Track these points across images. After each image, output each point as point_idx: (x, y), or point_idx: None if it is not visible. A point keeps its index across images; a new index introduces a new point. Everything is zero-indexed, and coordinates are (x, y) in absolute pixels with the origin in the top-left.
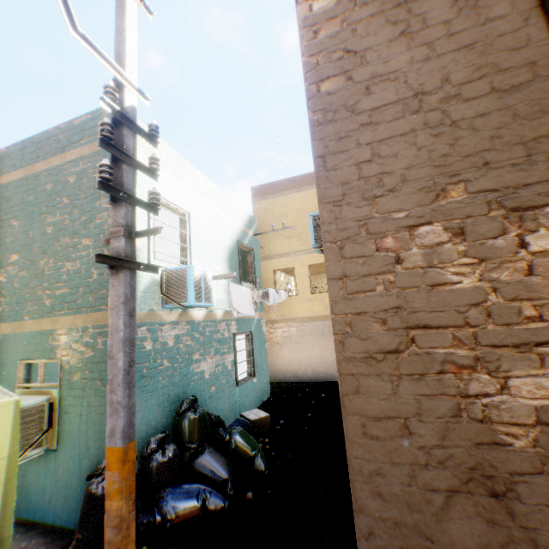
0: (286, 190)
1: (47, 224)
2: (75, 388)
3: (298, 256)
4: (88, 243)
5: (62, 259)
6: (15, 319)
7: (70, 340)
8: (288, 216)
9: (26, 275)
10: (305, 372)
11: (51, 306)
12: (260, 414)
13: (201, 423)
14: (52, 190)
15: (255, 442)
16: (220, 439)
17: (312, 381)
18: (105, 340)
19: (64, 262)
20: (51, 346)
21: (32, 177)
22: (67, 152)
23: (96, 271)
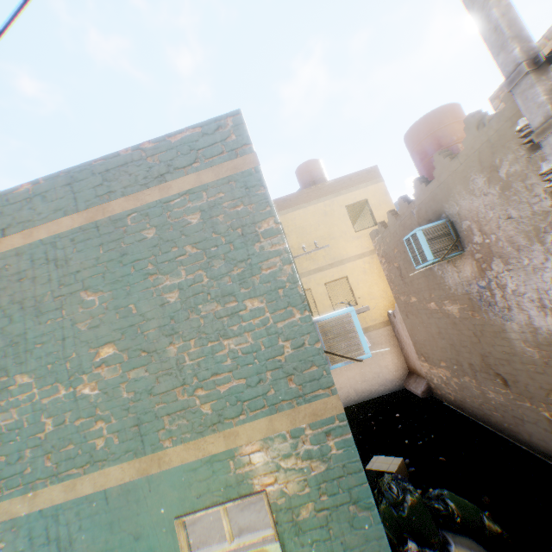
0: (281, 209)
1: (162, 289)
2: (308, 528)
3: (312, 275)
4: (257, 305)
5: (211, 337)
6: (138, 452)
7: (272, 456)
8: (291, 236)
9: (140, 376)
10: (348, 396)
11: (214, 413)
12: (392, 461)
13: (424, 503)
14: (156, 237)
15: (465, 499)
16: (438, 514)
17: (358, 403)
18: (341, 440)
19: (218, 340)
20: (233, 476)
21: (104, 224)
22: (168, 181)
23: (287, 343)
